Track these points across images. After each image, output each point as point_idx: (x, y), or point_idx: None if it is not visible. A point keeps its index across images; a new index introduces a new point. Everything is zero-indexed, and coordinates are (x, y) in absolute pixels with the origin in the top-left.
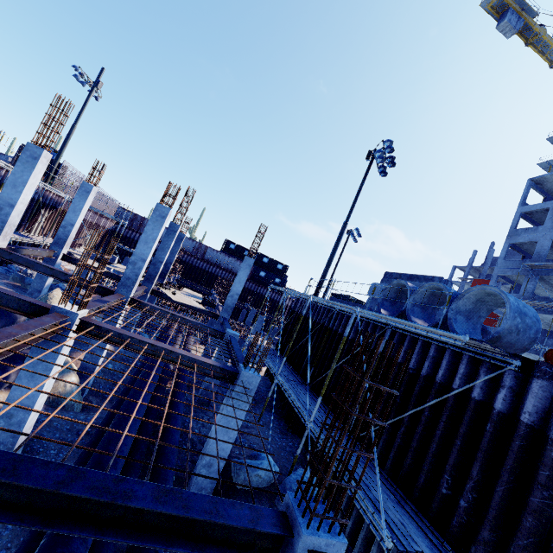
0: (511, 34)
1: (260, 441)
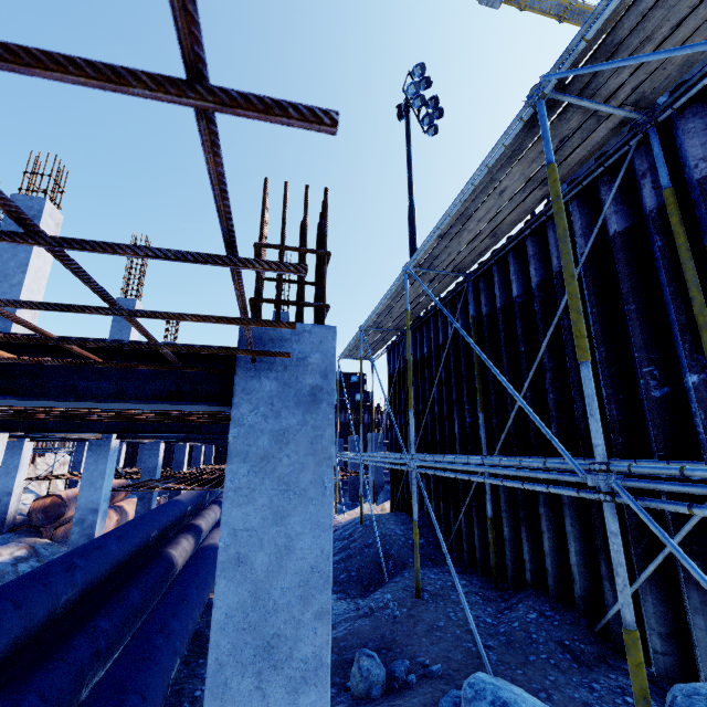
0: (500, 3)
1: (448, 647)
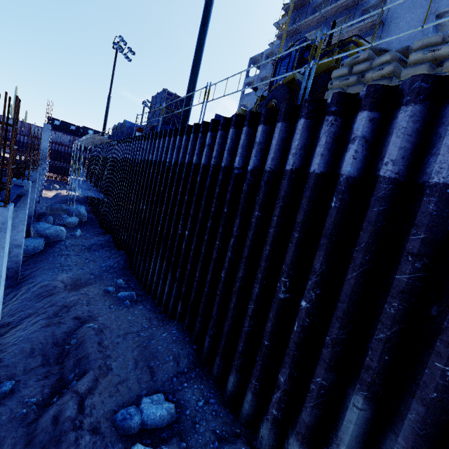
0: None
1: None
